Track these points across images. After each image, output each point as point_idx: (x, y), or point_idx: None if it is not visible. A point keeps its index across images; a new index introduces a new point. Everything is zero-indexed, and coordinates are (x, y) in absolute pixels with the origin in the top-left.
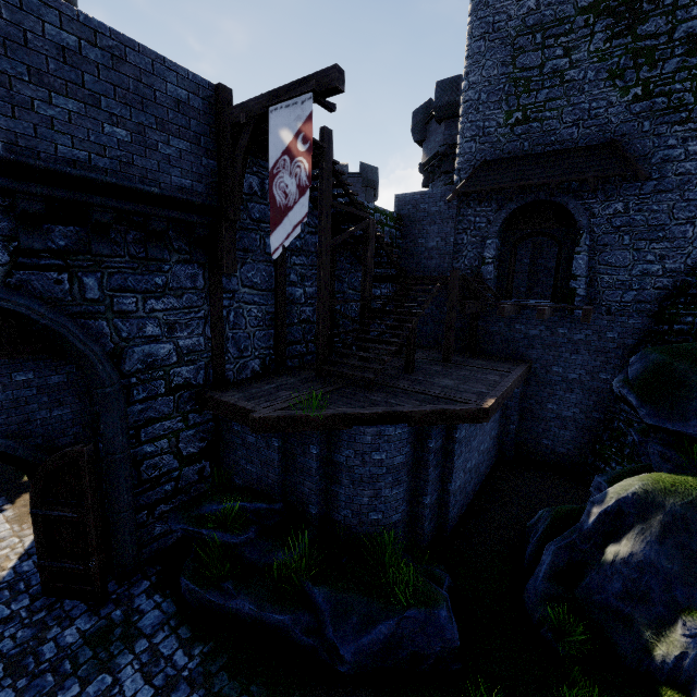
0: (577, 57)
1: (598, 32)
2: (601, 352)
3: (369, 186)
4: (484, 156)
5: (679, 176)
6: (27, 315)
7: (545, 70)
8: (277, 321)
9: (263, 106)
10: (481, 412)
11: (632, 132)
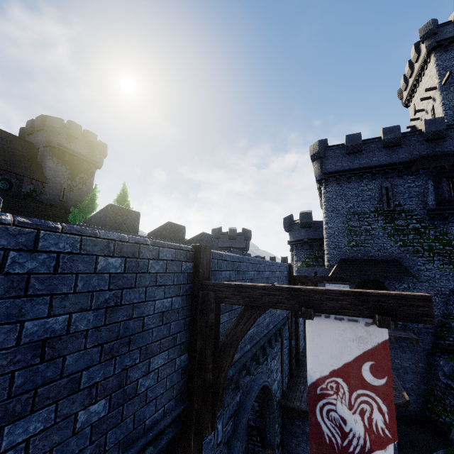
0: (374, 226)
1: (380, 220)
2: (416, 352)
3: (248, 240)
4: (340, 256)
5: (426, 277)
6: (268, 385)
7: (361, 228)
8: (290, 353)
9: (318, 280)
10: (407, 402)
11: (403, 257)
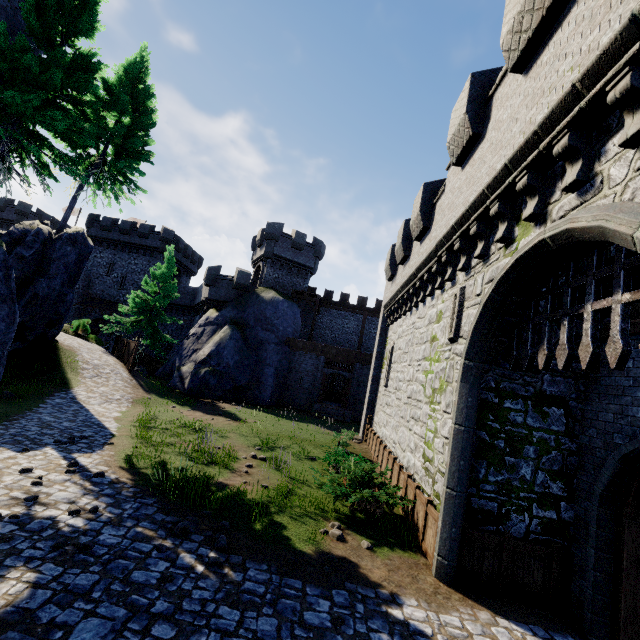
0: None
1: None
2: None
3: (319, 257)
4: None
5: None
6: None
7: None
8: None
9: None
10: None
11: None
